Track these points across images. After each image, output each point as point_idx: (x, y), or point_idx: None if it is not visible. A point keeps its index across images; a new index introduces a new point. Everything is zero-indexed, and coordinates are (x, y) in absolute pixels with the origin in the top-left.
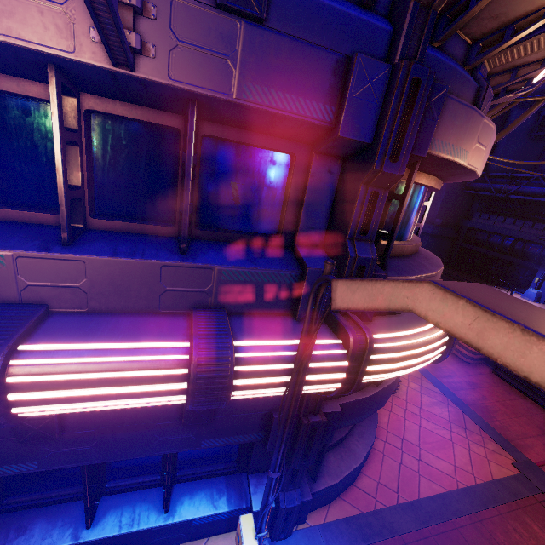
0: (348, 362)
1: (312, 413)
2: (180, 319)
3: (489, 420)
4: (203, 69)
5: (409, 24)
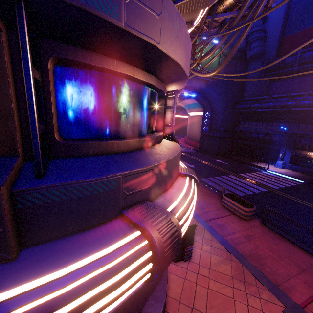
0: None
1: None
2: None
3: (261, 267)
4: None
5: None
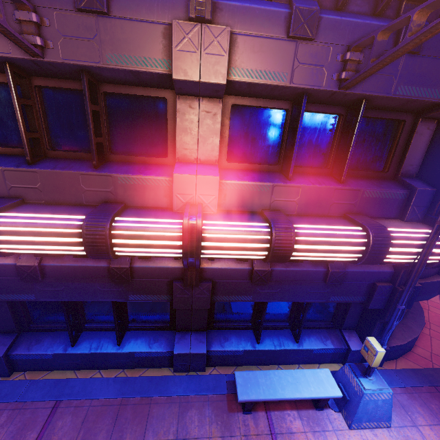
0: None
1: (402, 285)
2: (341, 219)
3: None
4: (379, 83)
5: None
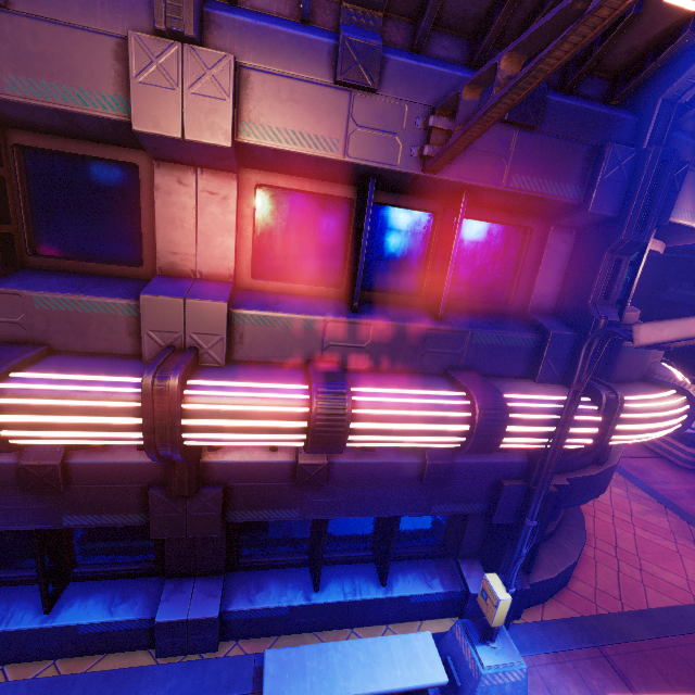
0: (600, 417)
1: None
2: (439, 378)
3: None
4: (484, 167)
5: (657, 116)
